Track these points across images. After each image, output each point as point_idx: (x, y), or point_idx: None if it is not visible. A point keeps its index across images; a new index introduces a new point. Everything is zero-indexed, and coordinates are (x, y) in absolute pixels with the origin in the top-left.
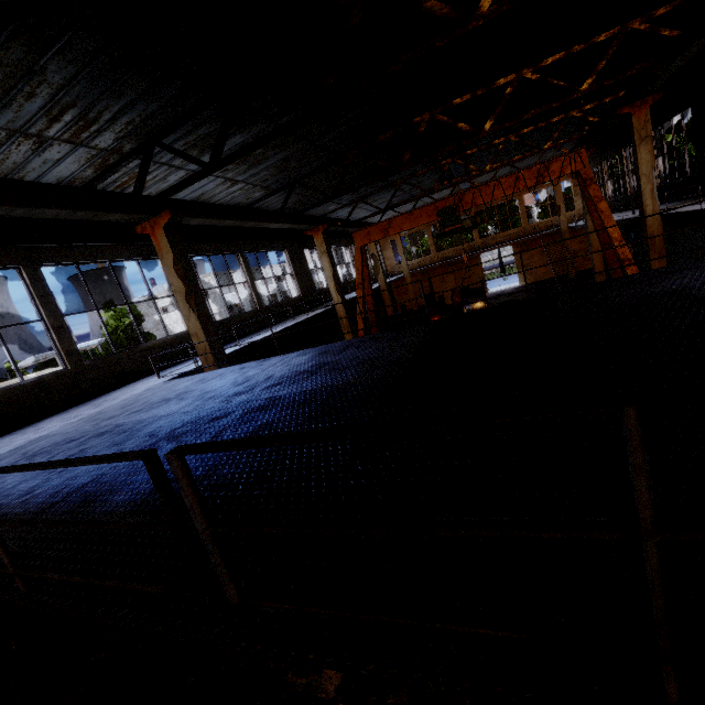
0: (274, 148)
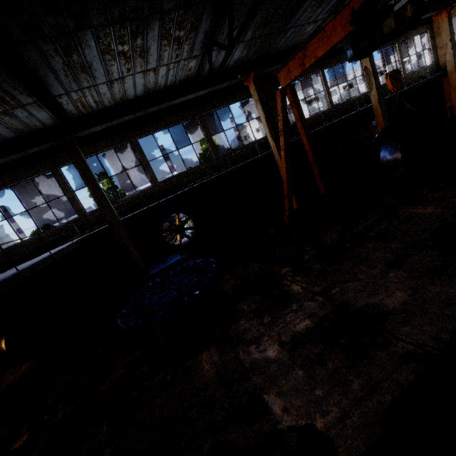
0: (134, 38)
